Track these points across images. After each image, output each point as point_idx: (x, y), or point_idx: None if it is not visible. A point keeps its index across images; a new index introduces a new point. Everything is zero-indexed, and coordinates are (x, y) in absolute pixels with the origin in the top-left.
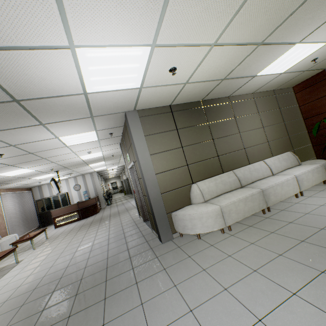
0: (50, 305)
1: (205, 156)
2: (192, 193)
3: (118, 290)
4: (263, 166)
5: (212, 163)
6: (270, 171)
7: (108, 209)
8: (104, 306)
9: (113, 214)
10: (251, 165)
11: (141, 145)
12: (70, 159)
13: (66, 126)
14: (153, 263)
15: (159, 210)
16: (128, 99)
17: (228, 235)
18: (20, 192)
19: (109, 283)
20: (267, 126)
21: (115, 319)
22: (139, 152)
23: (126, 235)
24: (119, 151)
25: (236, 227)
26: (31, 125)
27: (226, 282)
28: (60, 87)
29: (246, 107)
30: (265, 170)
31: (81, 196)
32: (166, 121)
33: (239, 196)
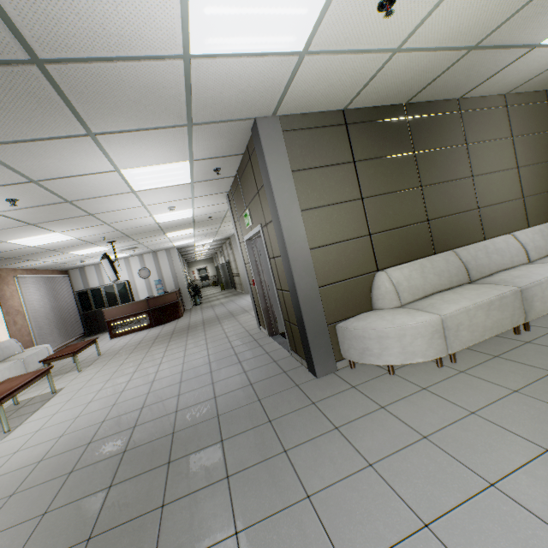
0: (123, 479)
1: (404, 218)
2: (376, 290)
3: (251, 461)
4: (511, 245)
5: (416, 233)
6: (525, 256)
7: (197, 311)
8: (230, 493)
9: (209, 321)
10: (490, 242)
11: (285, 191)
12: (135, 220)
13: (137, 143)
14: (308, 415)
15: (313, 317)
16: (268, 84)
17: (453, 370)
18: (50, 276)
19: (229, 447)
20: (525, 166)
21: (258, 524)
22: (280, 203)
23: (240, 357)
24: (222, 209)
25: (464, 357)
26: (70, 134)
27: (488, 470)
28: (136, 29)
29: (491, 123)
30: (516, 253)
31: (151, 289)
32: (335, 143)
33: (475, 298)
